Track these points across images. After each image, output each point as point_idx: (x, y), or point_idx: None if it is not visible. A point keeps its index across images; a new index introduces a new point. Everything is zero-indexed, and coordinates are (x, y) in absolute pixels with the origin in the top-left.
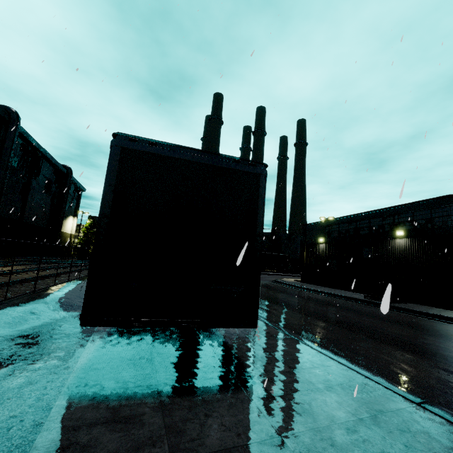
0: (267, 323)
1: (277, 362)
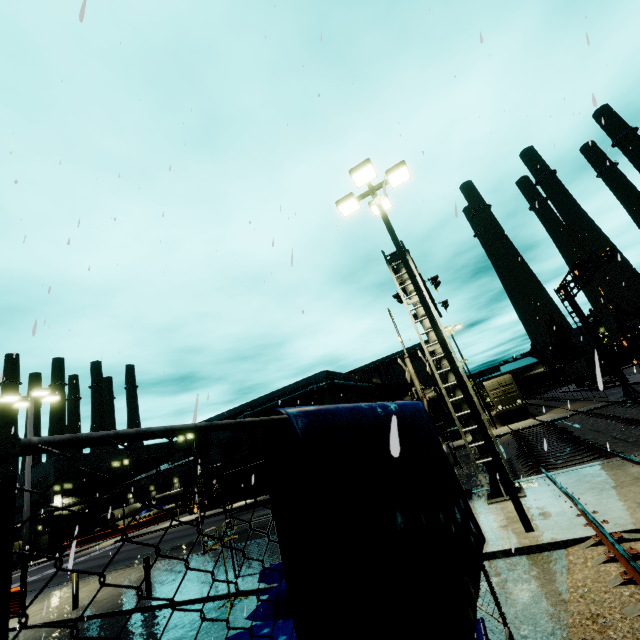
0: (636, 374)
1: (634, 376)
